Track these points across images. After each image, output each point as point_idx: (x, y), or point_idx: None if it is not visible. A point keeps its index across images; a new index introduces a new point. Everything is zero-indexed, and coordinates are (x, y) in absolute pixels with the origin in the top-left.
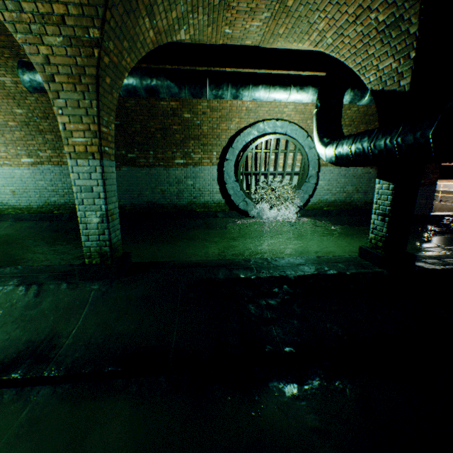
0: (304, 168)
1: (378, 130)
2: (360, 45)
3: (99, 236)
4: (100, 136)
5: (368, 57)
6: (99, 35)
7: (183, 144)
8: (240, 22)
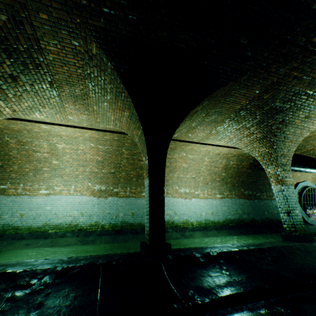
0: None
1: None
2: None
3: None
4: None
5: None
6: None
7: None
8: None
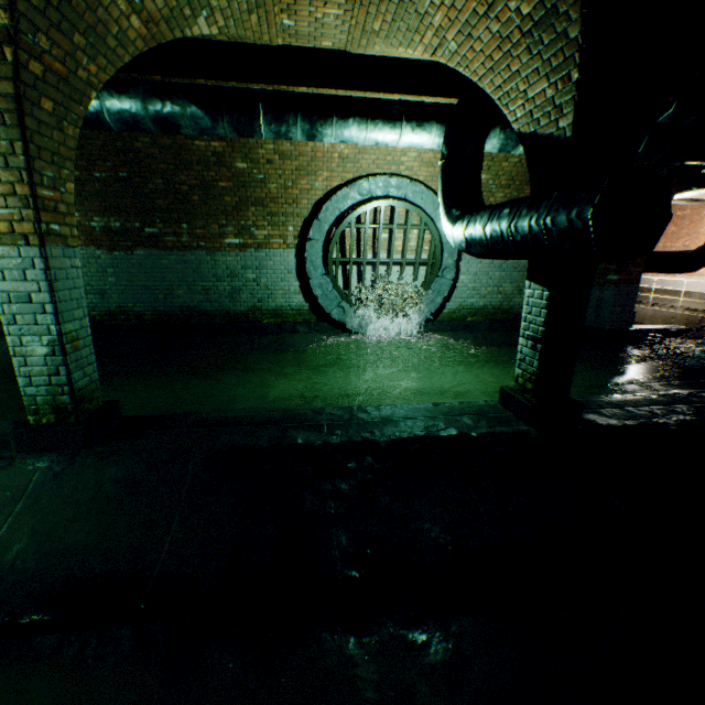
0: (434, 255)
1: (522, 202)
2: (499, 56)
3: (50, 378)
4: (37, 206)
5: (511, 77)
6: (9, 21)
7: (238, 212)
8: (305, 7)
